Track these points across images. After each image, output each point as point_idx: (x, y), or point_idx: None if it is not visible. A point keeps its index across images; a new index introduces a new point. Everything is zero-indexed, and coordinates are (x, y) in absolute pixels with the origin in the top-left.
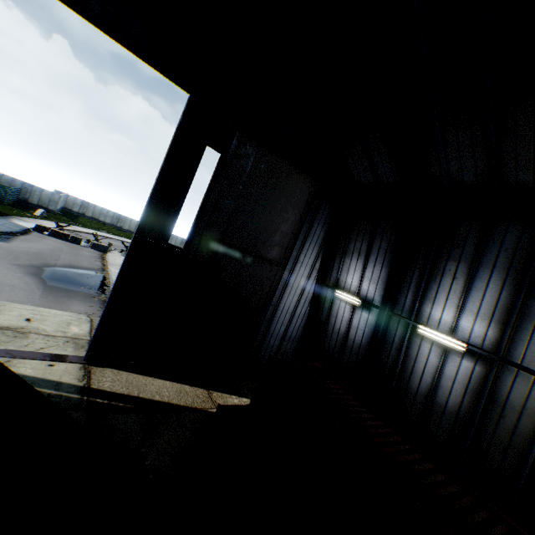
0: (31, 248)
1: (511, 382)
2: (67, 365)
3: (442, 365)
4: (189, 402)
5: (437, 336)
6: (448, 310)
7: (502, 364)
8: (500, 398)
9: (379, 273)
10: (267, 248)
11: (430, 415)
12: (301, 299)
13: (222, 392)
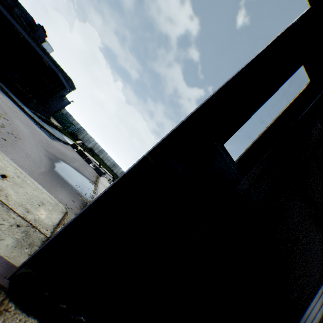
0: (62, 149)
1: None
2: None
3: None
4: None
5: None
6: None
7: None
8: None
9: None
10: None
11: None
12: None
13: None
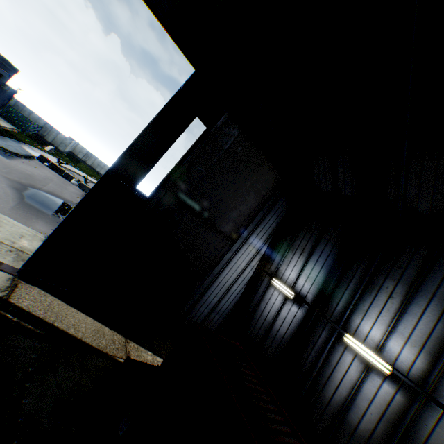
0: (26, 170)
1: (433, 423)
2: None
3: (361, 382)
4: (102, 345)
5: (363, 350)
6: (378, 326)
7: (427, 400)
8: (418, 437)
9: (318, 273)
10: (223, 221)
11: (337, 431)
12: (239, 277)
13: (139, 344)
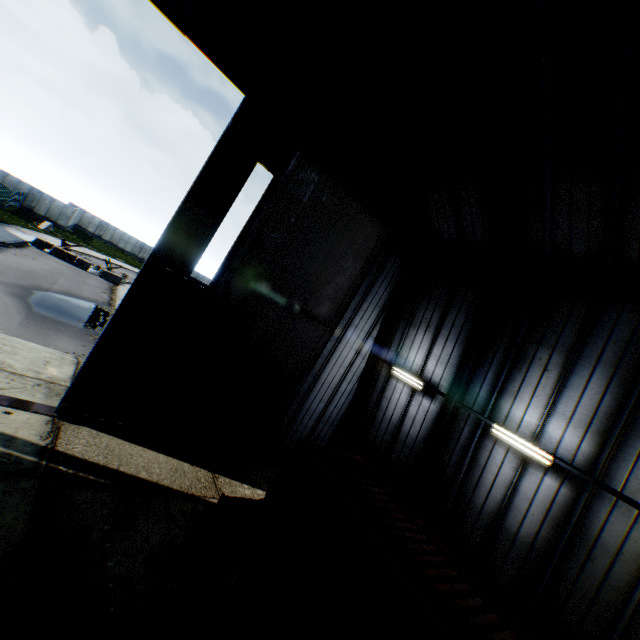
0: (23, 265)
1: (606, 514)
2: (30, 415)
3: (518, 480)
4: (185, 486)
5: (516, 441)
6: (533, 410)
7: (597, 488)
8: (589, 533)
9: (451, 353)
10: (316, 302)
11: (495, 543)
12: (348, 372)
13: (232, 478)
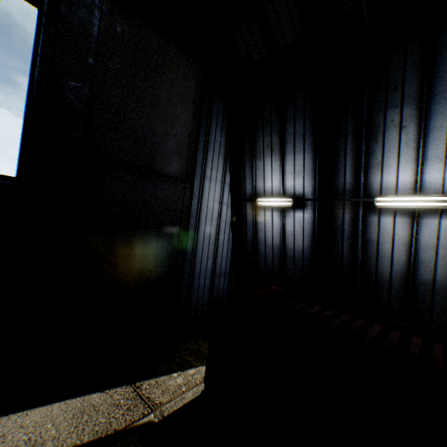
0: None
1: None
2: None
3: (415, 236)
4: (101, 426)
5: (404, 202)
6: (404, 168)
7: None
8: None
9: (303, 161)
10: (162, 159)
11: (415, 298)
12: (220, 223)
13: (156, 375)
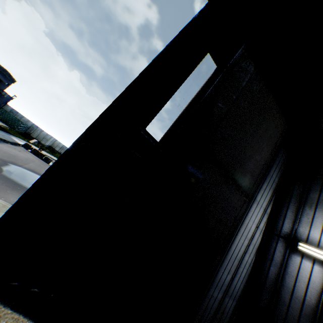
0: (11, 151)
1: None
2: None
3: None
4: None
5: None
6: None
7: None
8: None
9: None
10: (241, 172)
11: None
12: (250, 244)
13: None
